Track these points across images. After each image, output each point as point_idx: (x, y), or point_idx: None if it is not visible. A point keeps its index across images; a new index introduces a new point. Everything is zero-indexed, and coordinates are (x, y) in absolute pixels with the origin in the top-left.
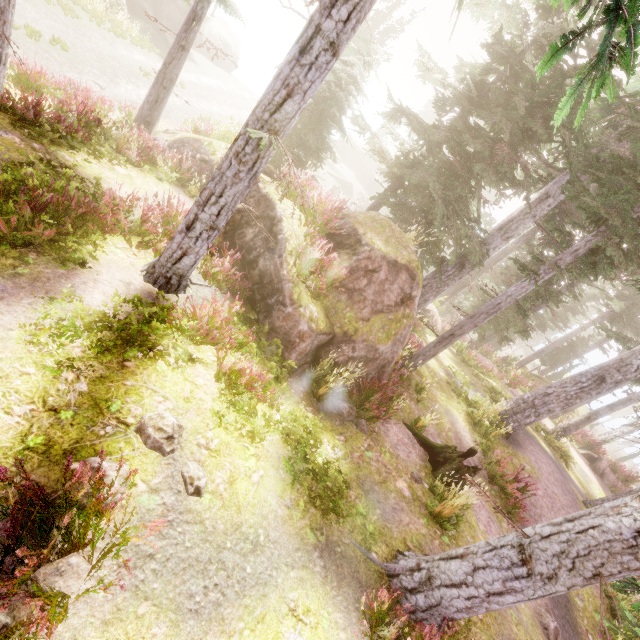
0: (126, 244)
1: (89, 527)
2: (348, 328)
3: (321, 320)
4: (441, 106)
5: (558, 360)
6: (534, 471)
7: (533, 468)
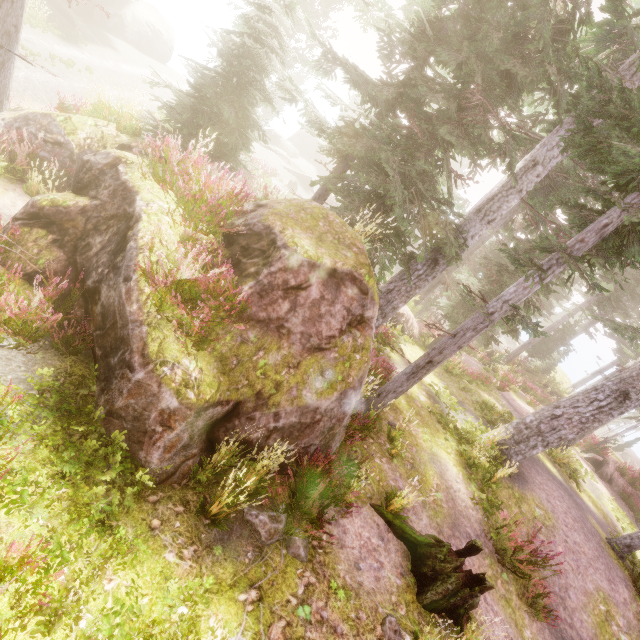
0: None
1: None
2: (264, 384)
3: (206, 383)
4: (388, 55)
5: (546, 350)
6: (548, 516)
7: (546, 512)
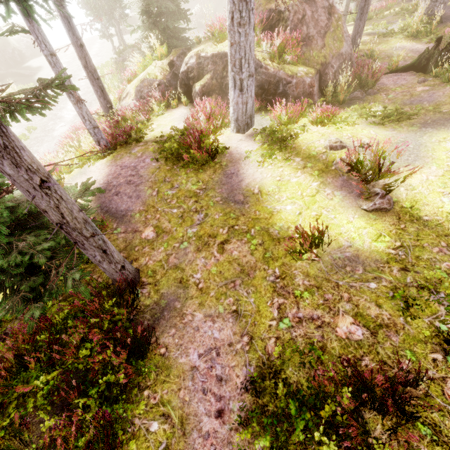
0: (212, 136)
1: (362, 168)
2: (320, 60)
3: (309, 70)
4: None
5: None
6: None
7: None
